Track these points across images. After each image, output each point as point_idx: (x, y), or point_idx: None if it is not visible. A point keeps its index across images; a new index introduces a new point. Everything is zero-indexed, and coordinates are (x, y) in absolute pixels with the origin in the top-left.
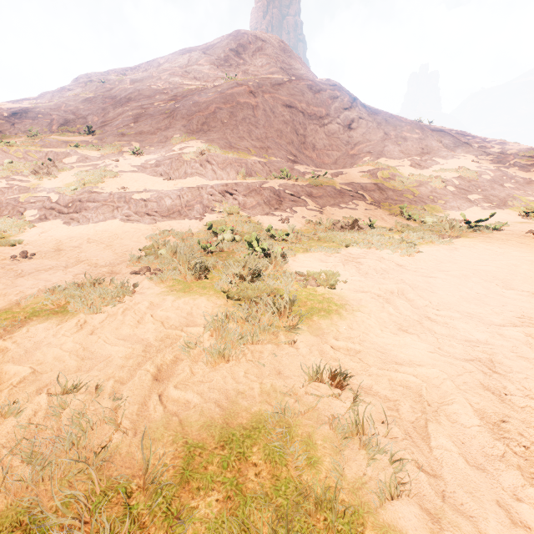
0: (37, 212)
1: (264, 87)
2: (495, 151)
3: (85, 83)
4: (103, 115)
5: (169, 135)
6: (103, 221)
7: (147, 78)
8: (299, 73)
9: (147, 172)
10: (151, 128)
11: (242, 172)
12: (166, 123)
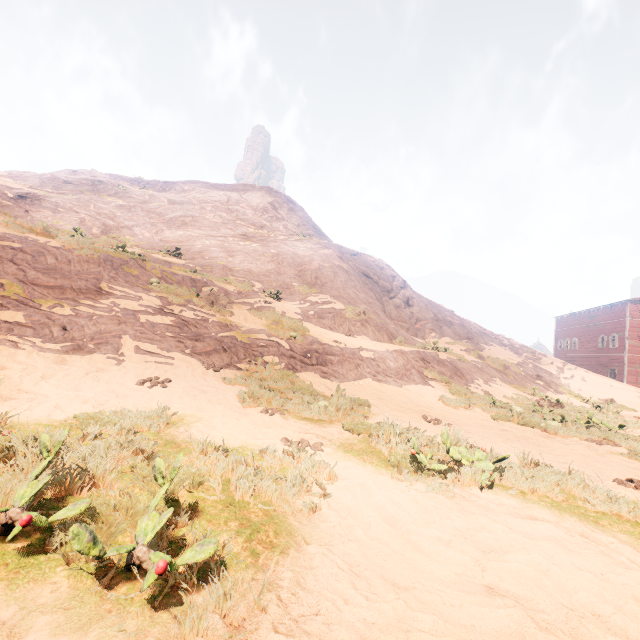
0: (278, 359)
1: (344, 254)
2: (507, 344)
3: (92, 182)
4: (155, 231)
5: (287, 282)
6: (359, 379)
7: (188, 203)
8: (328, 240)
9: (313, 322)
10: (260, 269)
11: (399, 338)
12: (274, 268)
